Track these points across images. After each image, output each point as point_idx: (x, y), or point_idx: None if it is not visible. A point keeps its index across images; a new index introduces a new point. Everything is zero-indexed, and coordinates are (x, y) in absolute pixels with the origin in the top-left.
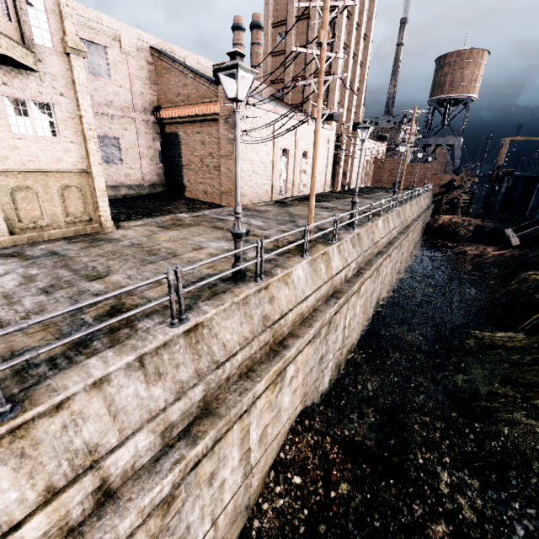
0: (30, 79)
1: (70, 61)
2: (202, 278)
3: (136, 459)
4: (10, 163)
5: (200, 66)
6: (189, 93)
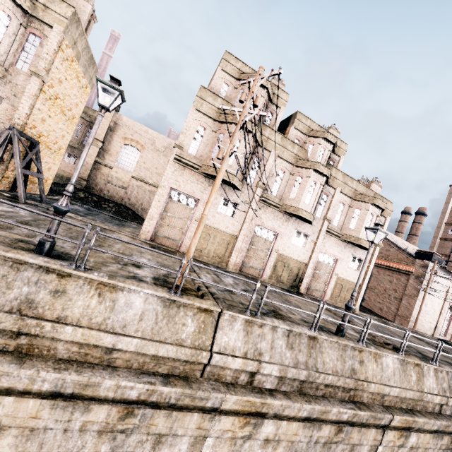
0: (361, 252)
1: (375, 248)
2: (446, 361)
3: (447, 409)
4: (342, 275)
5: (392, 239)
6: (390, 255)
